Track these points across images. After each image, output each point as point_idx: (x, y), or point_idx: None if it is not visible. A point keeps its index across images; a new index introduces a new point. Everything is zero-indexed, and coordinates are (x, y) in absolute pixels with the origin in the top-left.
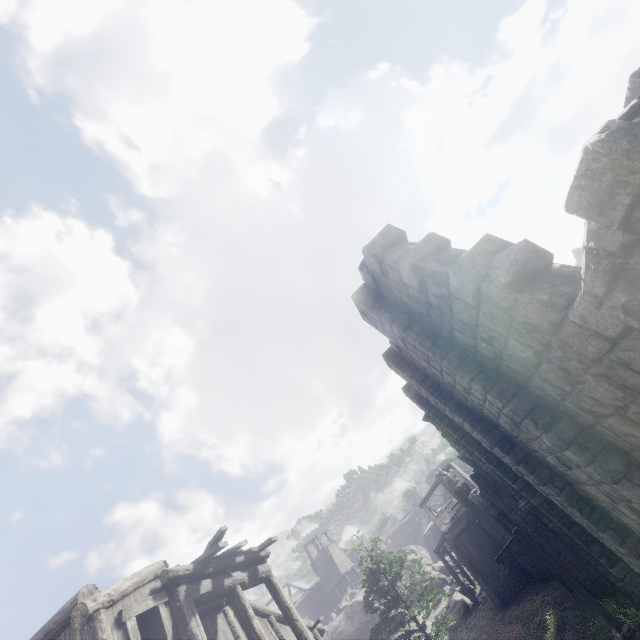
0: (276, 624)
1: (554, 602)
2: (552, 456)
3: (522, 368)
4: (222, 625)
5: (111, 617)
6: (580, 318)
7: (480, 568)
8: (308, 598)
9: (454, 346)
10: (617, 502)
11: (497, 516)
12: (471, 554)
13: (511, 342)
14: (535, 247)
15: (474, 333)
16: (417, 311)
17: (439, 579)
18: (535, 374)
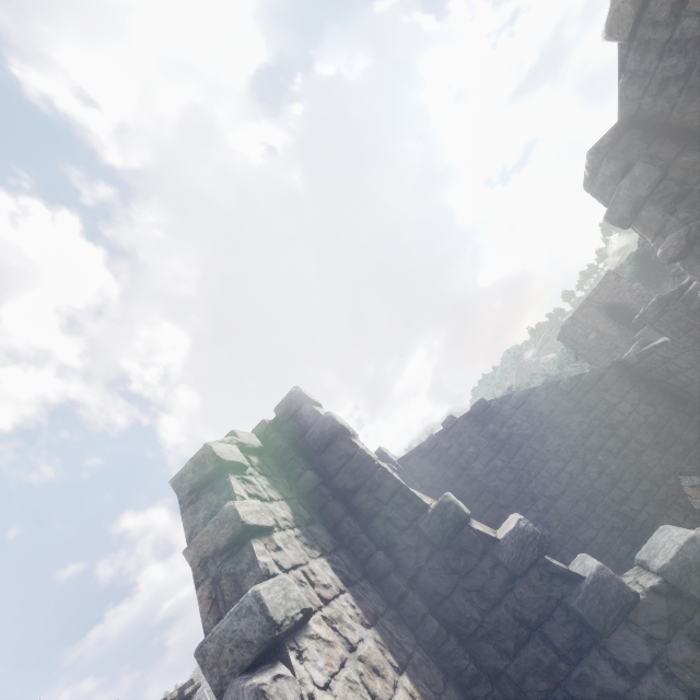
0: None
1: None
2: None
3: None
4: None
5: None
6: None
7: None
8: None
9: None
10: None
11: None
12: None
13: None
14: None
15: None
16: None
17: None
18: None
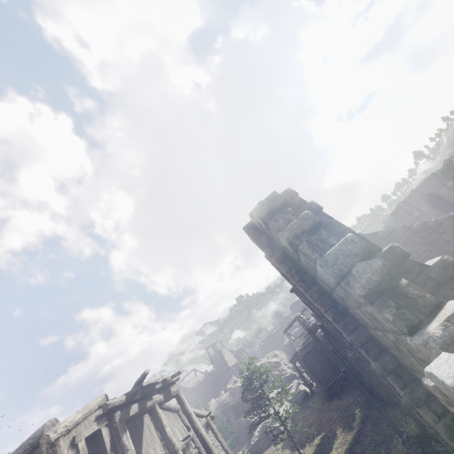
0: (183, 416)
1: (362, 402)
2: (376, 368)
3: (364, 322)
4: (147, 421)
5: (67, 441)
6: (416, 347)
7: (318, 375)
8: (207, 378)
9: (316, 283)
10: (416, 408)
11: (333, 350)
12: (313, 366)
13: (358, 311)
14: (389, 268)
15: (331, 289)
16: (291, 255)
17: (291, 374)
18: (373, 330)
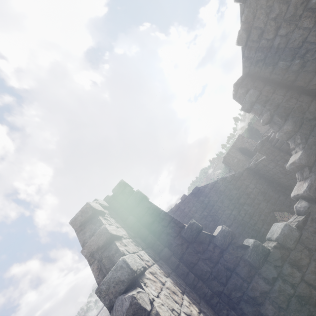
0: None
1: None
2: None
3: None
4: None
5: None
6: None
7: None
8: None
9: None
10: None
11: None
12: None
13: None
14: (135, 308)
15: None
16: None
17: None
18: None
